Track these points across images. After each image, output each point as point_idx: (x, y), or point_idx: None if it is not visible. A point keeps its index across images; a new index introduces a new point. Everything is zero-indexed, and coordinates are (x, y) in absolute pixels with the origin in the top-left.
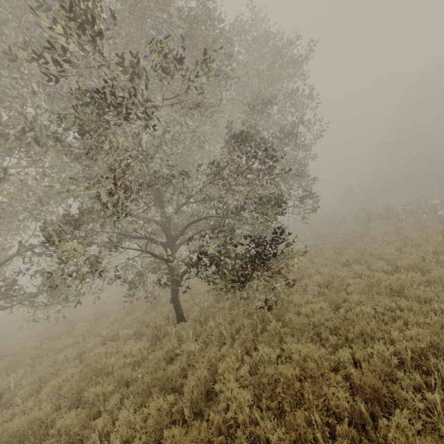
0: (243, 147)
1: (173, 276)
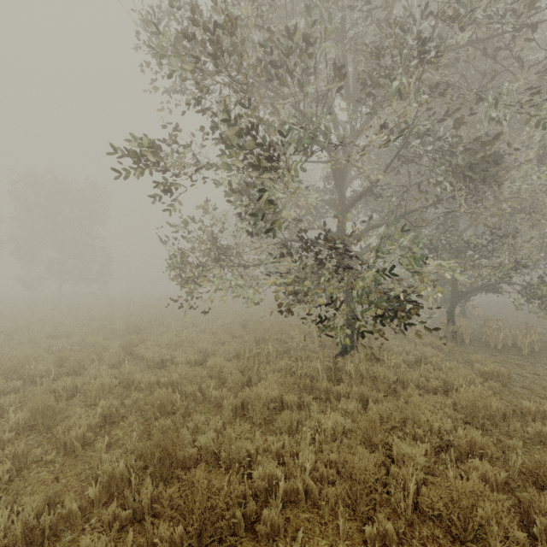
0: None
1: (457, 291)
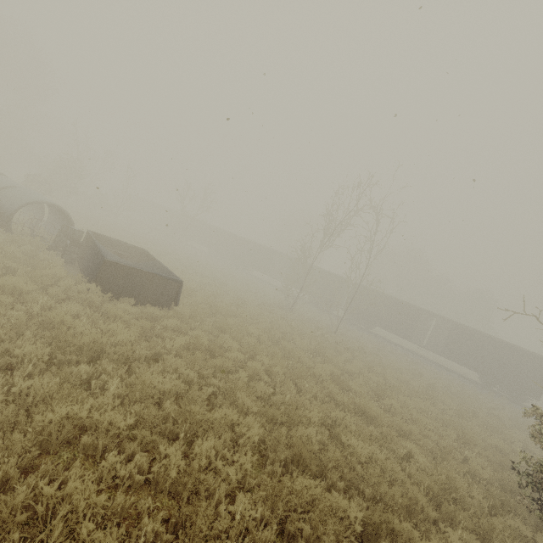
0: None
1: None
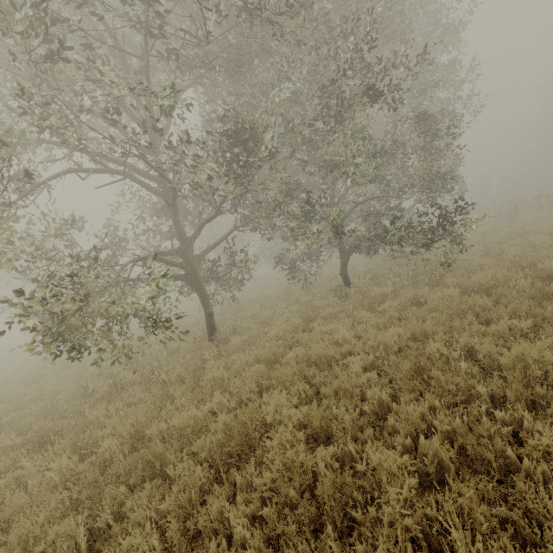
0: (424, 126)
1: (343, 251)
